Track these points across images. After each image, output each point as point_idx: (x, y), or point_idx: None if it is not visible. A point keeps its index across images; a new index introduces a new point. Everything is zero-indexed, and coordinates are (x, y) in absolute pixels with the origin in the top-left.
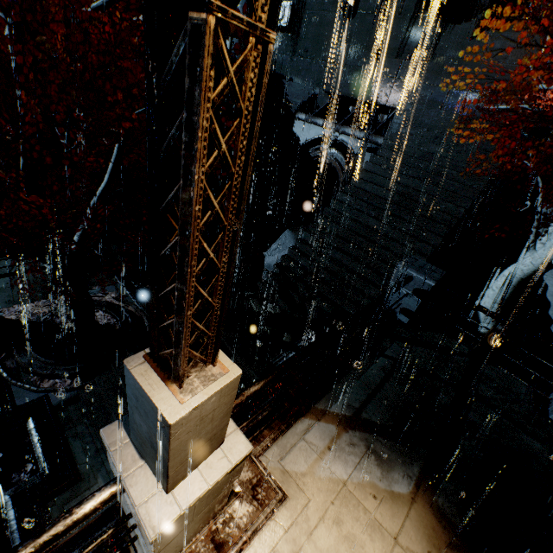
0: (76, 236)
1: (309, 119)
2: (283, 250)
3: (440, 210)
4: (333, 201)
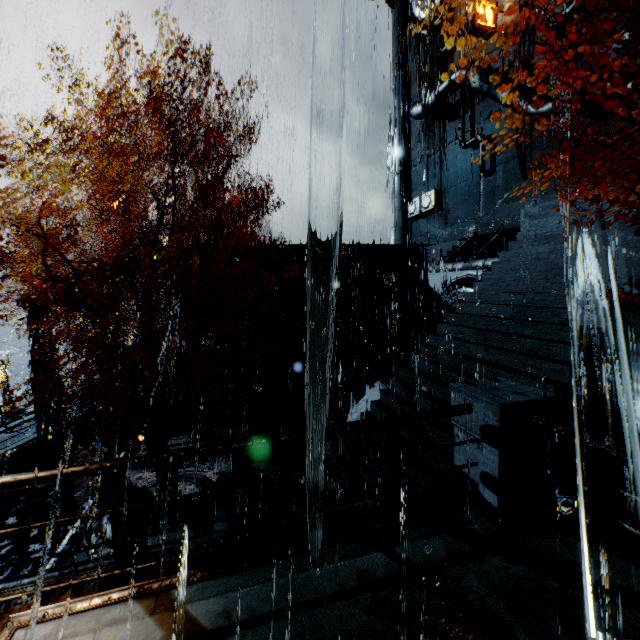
0: (154, 391)
1: (439, 268)
2: (367, 406)
3: (581, 308)
4: (429, 337)
